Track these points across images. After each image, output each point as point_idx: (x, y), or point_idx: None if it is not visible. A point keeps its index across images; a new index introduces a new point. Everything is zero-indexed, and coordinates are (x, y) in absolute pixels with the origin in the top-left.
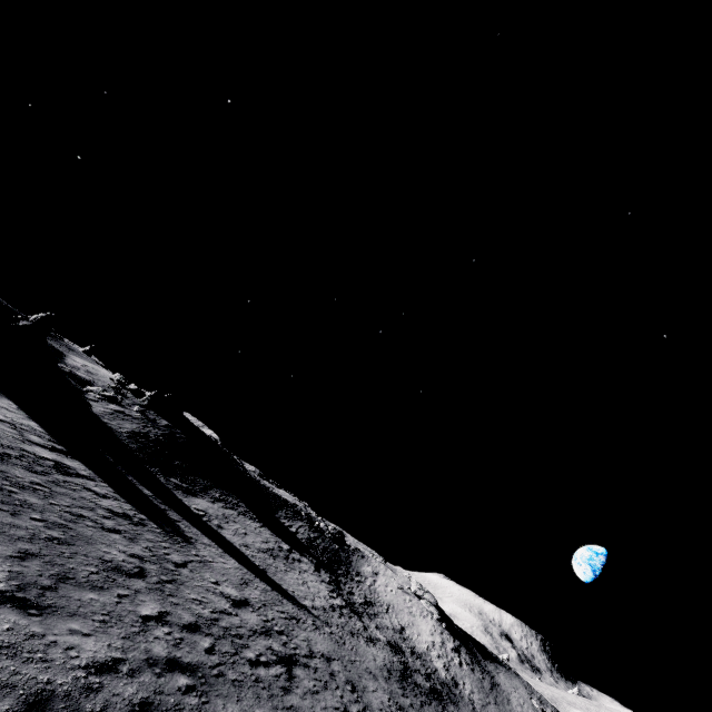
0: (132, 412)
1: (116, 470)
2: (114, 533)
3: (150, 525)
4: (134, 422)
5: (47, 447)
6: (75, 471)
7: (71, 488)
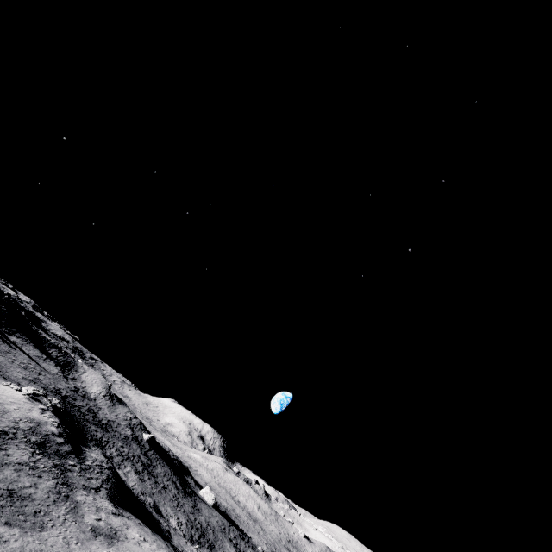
0: None
1: None
2: (2, 345)
3: (6, 344)
4: None
5: None
6: None
7: None
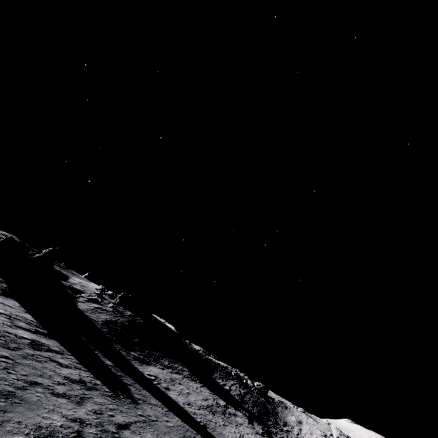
0: (107, 307)
1: (86, 346)
2: (62, 398)
3: (102, 389)
4: (107, 314)
5: (30, 330)
6: (47, 347)
7: (37, 360)
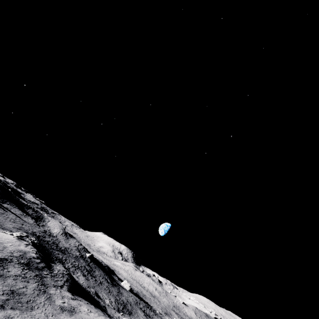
0: None
1: None
2: None
3: (1, 209)
4: None
5: None
6: None
7: None
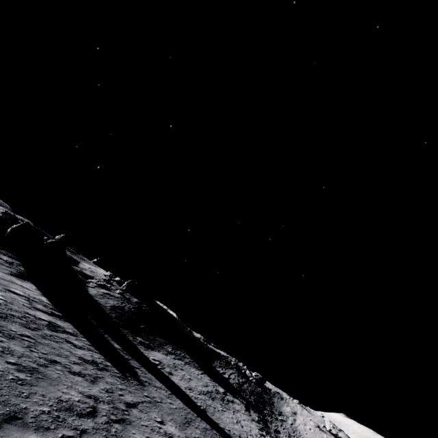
0: (115, 293)
1: (96, 330)
2: (78, 376)
3: (112, 370)
4: (115, 300)
5: (47, 312)
6: (63, 329)
7: (54, 341)
